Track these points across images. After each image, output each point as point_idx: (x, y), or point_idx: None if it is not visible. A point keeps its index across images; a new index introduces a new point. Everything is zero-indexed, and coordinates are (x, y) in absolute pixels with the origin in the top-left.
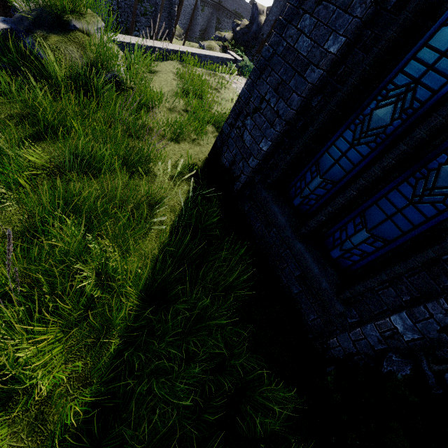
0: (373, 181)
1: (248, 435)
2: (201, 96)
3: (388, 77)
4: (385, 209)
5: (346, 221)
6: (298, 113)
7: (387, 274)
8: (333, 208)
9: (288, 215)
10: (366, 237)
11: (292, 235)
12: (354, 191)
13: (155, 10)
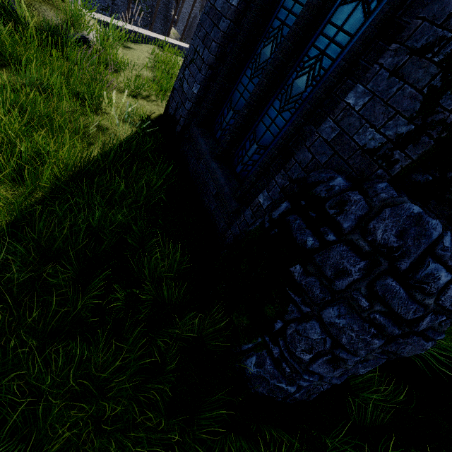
0: (257, 100)
1: (139, 276)
2: (171, 73)
3: (270, 23)
4: (266, 123)
5: (245, 140)
6: (218, 59)
7: (259, 166)
8: (233, 127)
9: (211, 145)
10: (256, 149)
11: (209, 158)
12: (245, 109)
13: (151, 11)
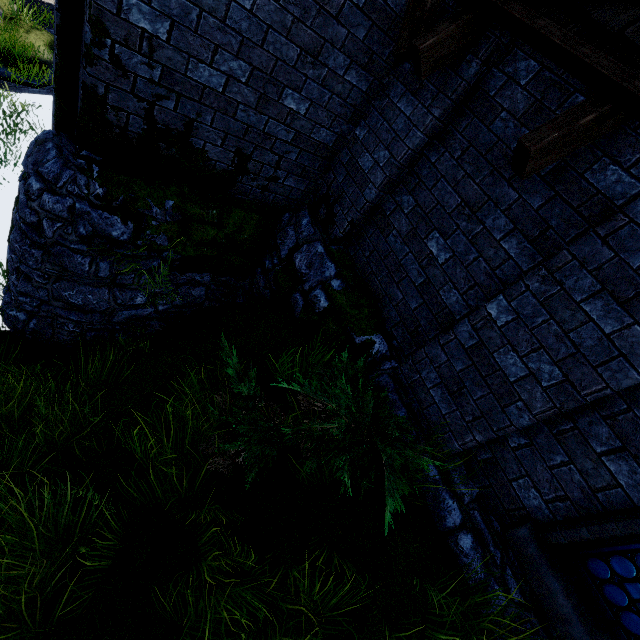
0: None
1: None
2: None
3: None
4: None
5: None
6: None
7: None
8: None
9: None
10: None
11: None
12: None
13: None
